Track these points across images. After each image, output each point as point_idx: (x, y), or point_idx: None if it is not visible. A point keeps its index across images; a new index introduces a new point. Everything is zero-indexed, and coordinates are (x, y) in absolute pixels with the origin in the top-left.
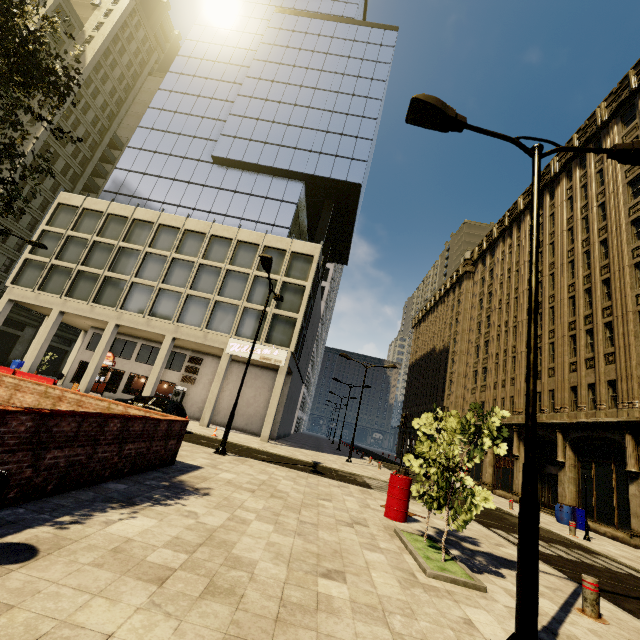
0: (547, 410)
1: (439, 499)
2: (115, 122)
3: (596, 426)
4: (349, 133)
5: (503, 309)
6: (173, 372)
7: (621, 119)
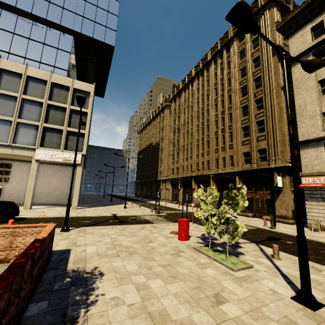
0: (206, 169)
1: (224, 232)
2: None
3: (225, 174)
4: (102, 7)
5: (186, 125)
6: None
7: (238, 38)
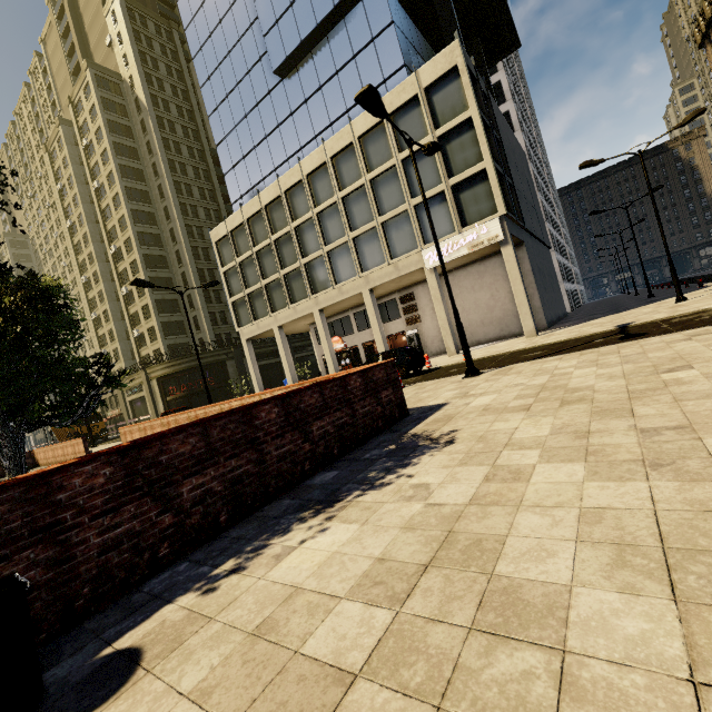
0: None
1: None
2: (202, 138)
3: None
4: None
5: None
6: (395, 322)
7: None
